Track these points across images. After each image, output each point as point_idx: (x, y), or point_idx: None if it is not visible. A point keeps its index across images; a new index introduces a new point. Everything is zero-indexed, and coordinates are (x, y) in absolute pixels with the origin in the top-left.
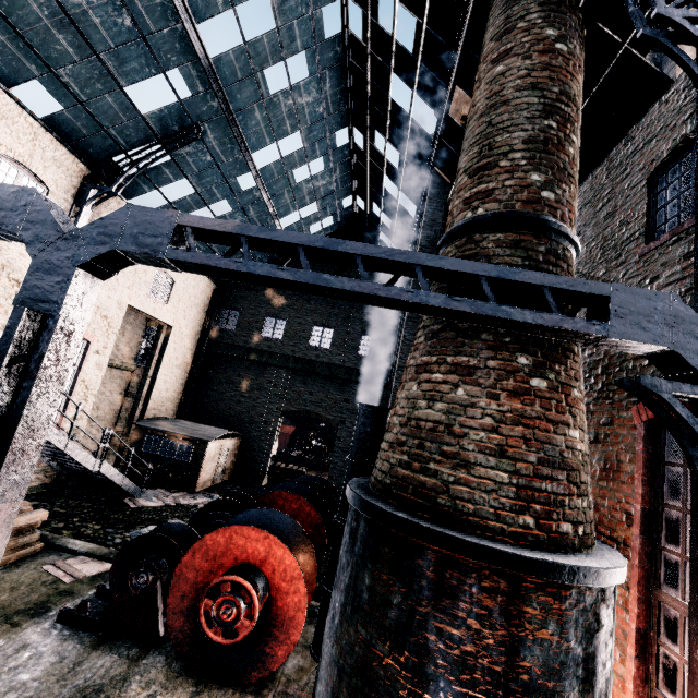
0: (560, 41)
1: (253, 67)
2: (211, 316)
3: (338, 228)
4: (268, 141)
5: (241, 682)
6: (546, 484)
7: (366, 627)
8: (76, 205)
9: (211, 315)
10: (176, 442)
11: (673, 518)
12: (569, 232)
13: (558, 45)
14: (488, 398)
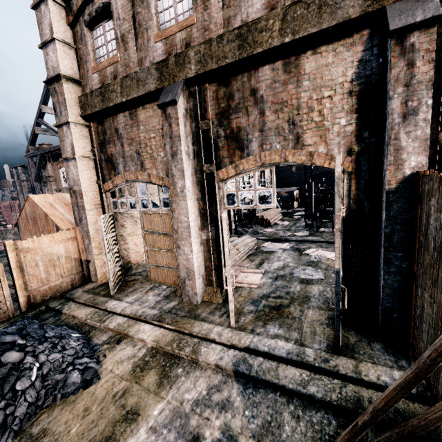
0: None
1: None
2: None
3: None
4: None
5: None
6: None
7: None
8: None
9: None
10: (282, 194)
11: None
12: None
13: None
14: None
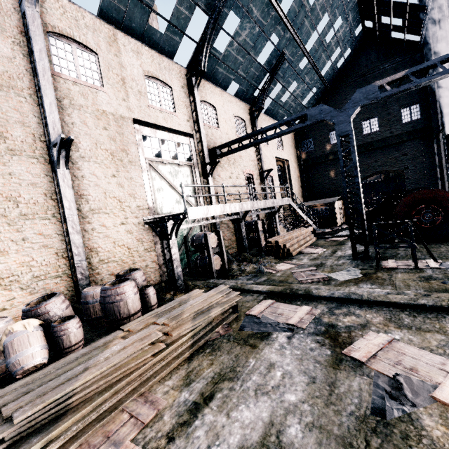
0: None
1: (303, 0)
2: (298, 148)
3: (354, 52)
4: (311, 32)
5: (442, 239)
6: None
7: None
8: (251, 123)
9: (298, 148)
10: (318, 208)
11: None
12: None
13: None
14: None
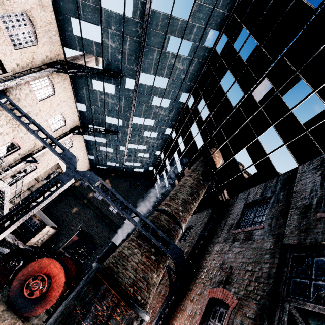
0: (202, 181)
1: (142, 129)
2: None
3: (144, 173)
4: (136, 143)
5: (21, 315)
6: (140, 283)
7: (78, 301)
8: (69, 131)
9: None
10: (34, 219)
11: (166, 311)
12: (181, 225)
13: (201, 181)
14: (140, 255)
